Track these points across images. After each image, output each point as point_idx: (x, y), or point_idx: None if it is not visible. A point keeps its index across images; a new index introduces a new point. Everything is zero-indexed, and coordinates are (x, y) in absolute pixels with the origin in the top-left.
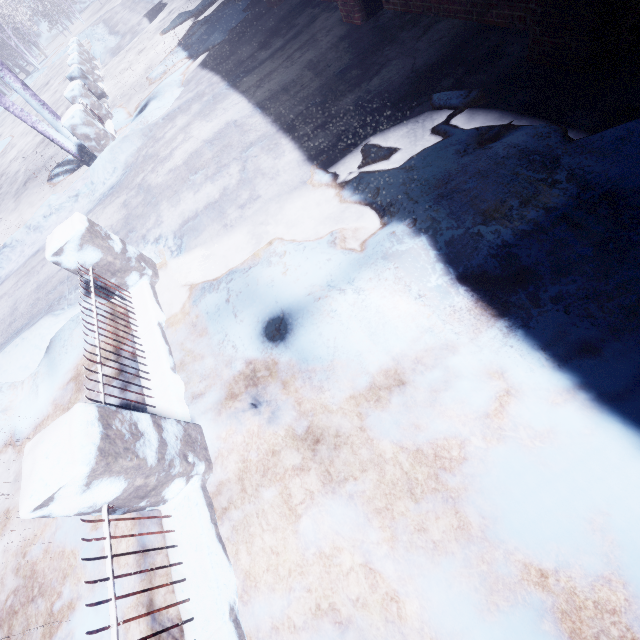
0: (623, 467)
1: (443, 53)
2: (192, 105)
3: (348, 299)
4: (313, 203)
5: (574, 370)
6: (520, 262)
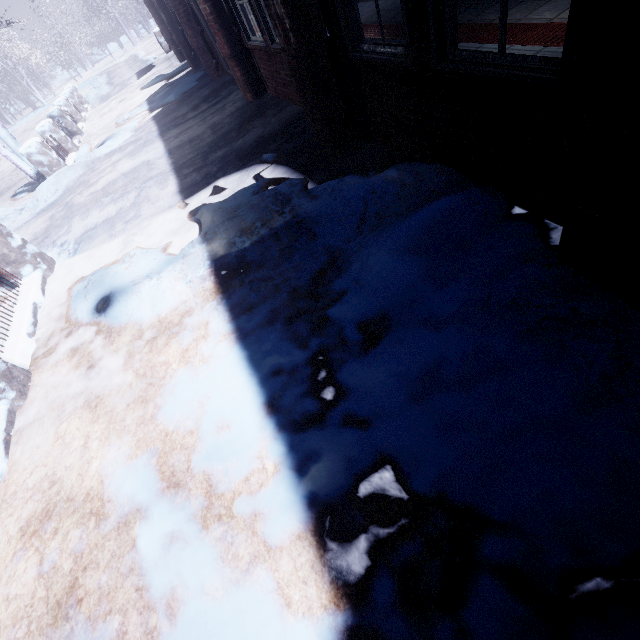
0: (227, 370)
1: (280, 127)
2: (129, 146)
3: (150, 283)
4: (169, 221)
5: (236, 321)
6: (246, 260)
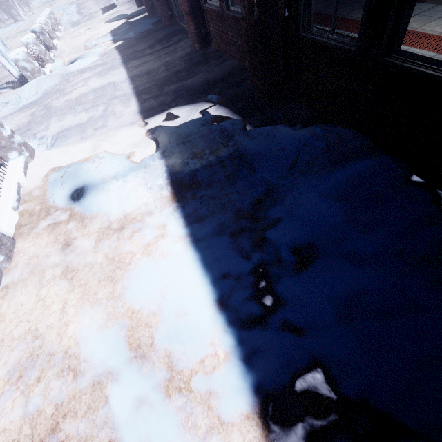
0: (184, 268)
1: (222, 75)
2: (97, 68)
3: (118, 184)
4: (131, 135)
5: (190, 227)
6: (197, 178)
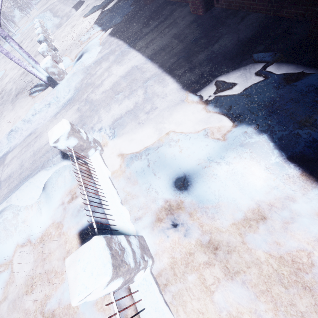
0: None
1: (255, 32)
2: (109, 56)
3: (223, 168)
4: (189, 112)
5: None
6: None
